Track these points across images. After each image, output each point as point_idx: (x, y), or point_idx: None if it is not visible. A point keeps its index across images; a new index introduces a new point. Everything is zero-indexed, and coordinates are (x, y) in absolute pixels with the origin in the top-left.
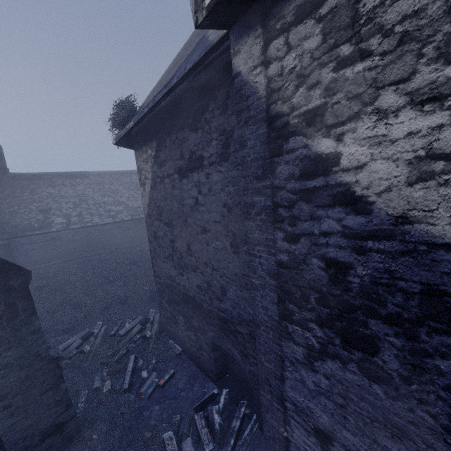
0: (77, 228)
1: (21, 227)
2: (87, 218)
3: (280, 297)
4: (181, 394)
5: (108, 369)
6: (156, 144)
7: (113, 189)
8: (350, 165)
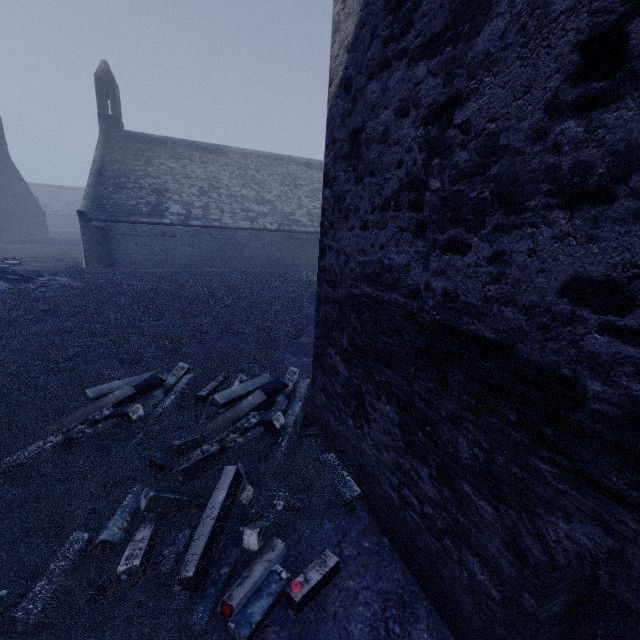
0: (198, 226)
1: (125, 208)
2: (215, 214)
3: None
4: None
5: (155, 493)
6: None
7: (259, 179)
8: None
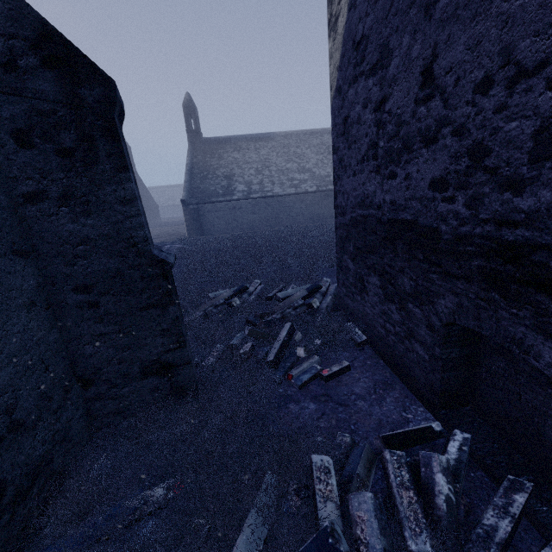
0: (256, 198)
1: (208, 193)
2: (268, 186)
3: None
4: (357, 404)
5: (251, 328)
6: None
7: (299, 153)
8: None
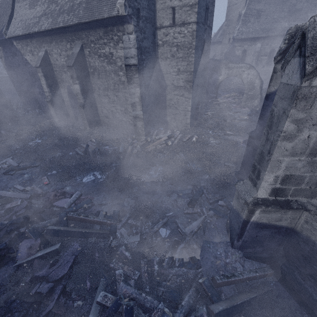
0: None
1: None
2: None
3: (31, 77)
4: None
5: None
6: (2, 46)
7: None
8: (28, 60)
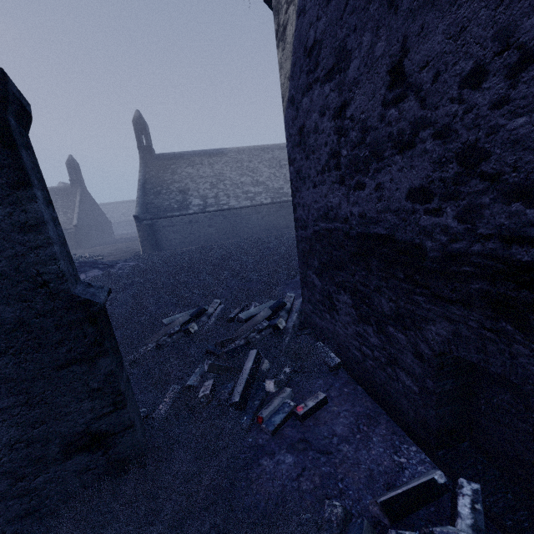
0: (213, 211)
1: (162, 208)
2: (224, 200)
3: None
4: (341, 449)
5: (212, 362)
6: None
7: (252, 167)
8: None
